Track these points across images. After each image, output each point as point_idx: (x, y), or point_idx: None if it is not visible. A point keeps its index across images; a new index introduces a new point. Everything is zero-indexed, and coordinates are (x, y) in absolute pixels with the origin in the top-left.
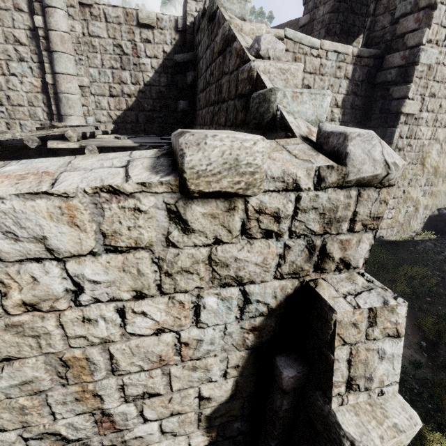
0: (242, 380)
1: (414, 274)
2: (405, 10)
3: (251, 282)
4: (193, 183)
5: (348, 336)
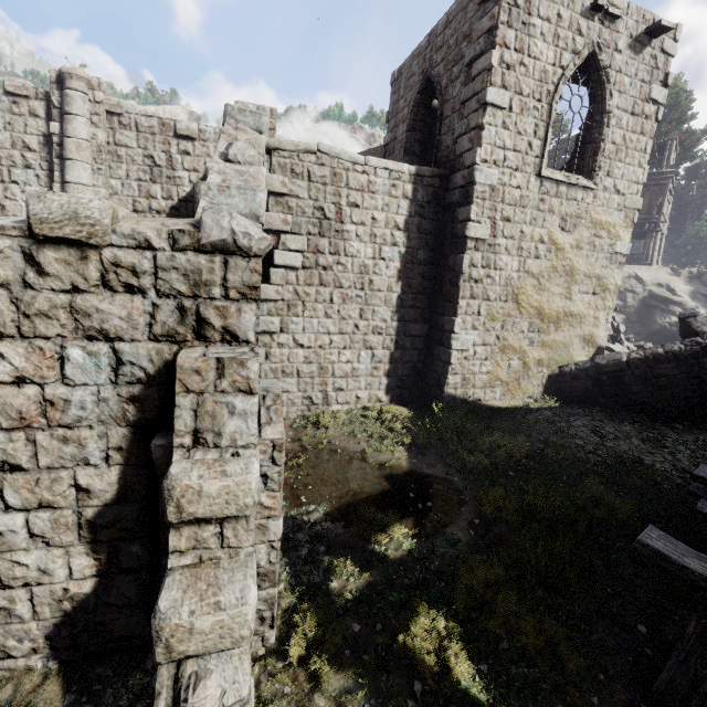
0: (131, 472)
1: (503, 443)
2: (461, 130)
3: (119, 338)
4: (38, 228)
5: (192, 384)
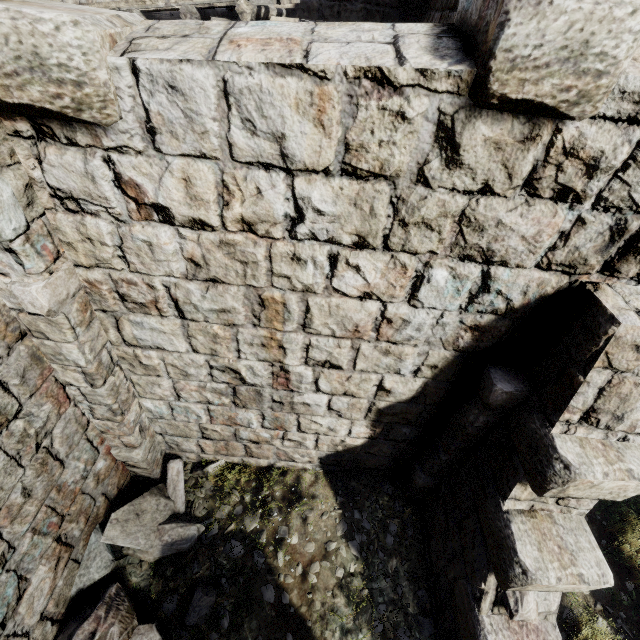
0: (433, 385)
1: None
2: None
3: (502, 263)
4: (499, 80)
5: (619, 360)
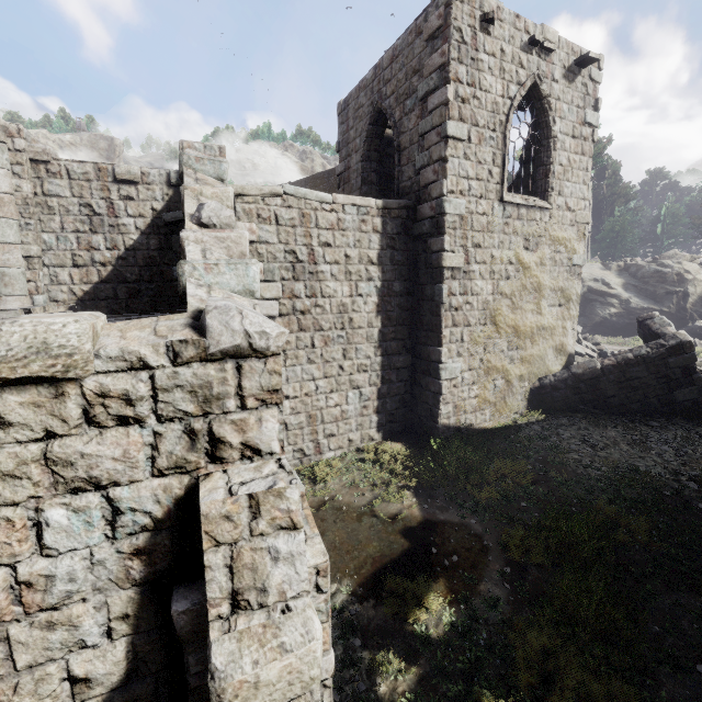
0: (142, 641)
1: (507, 471)
2: (423, 162)
3: (114, 484)
4: None
5: (222, 534)
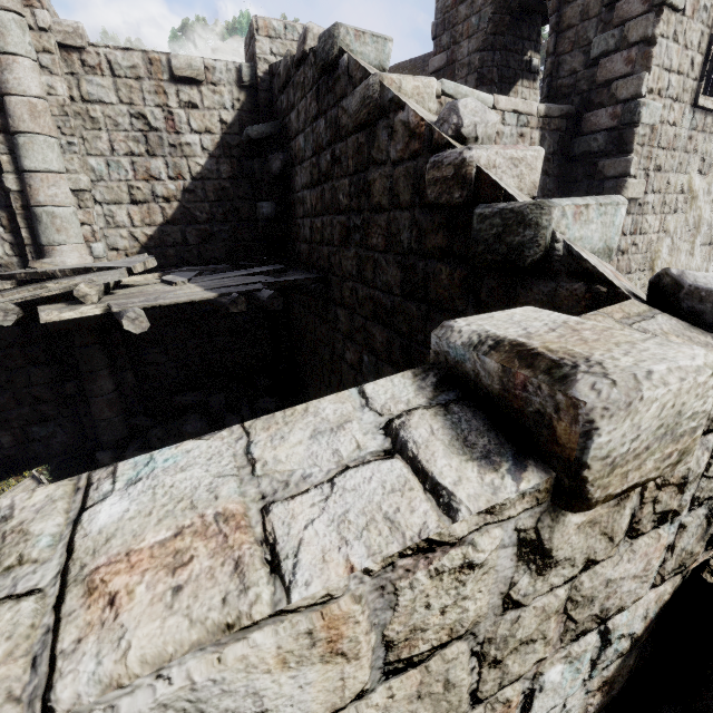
0: None
1: None
2: (606, 47)
3: (618, 610)
4: (599, 485)
5: None
